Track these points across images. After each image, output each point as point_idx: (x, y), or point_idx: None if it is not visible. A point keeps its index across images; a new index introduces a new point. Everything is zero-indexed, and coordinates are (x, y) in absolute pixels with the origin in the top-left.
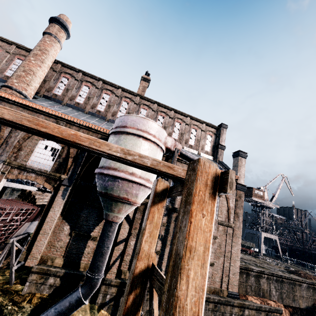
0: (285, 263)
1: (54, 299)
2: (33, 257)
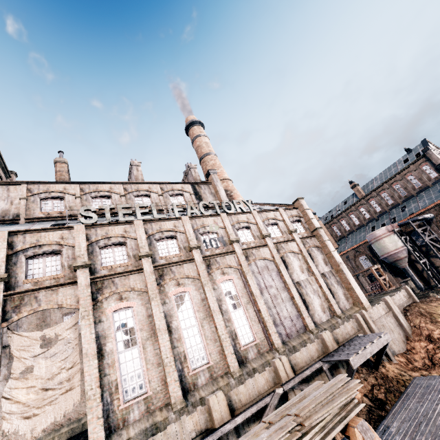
0: None
1: None
2: None
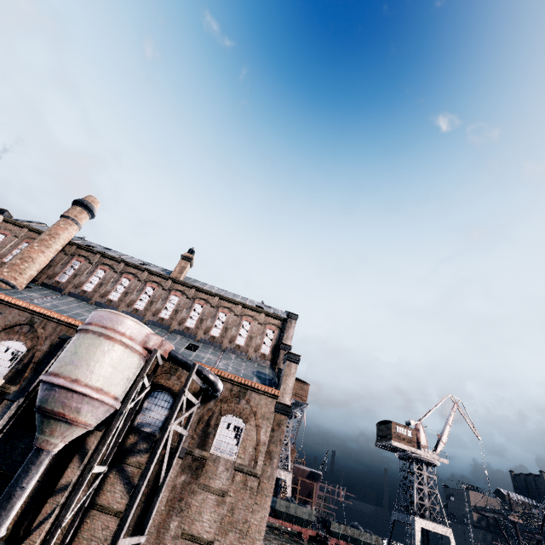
0: None
1: None
2: None
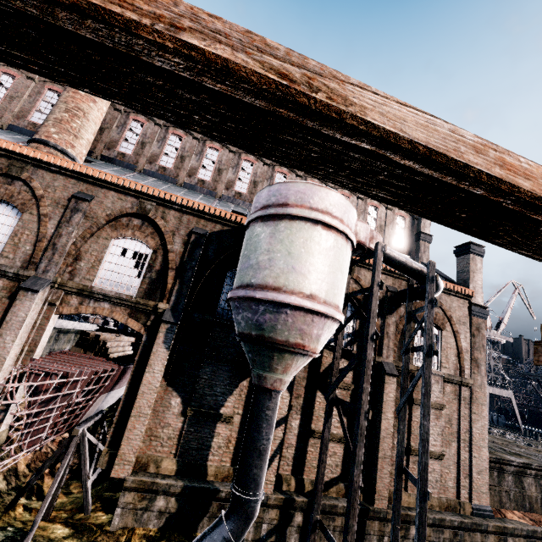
0: (535, 441)
1: (169, 537)
2: (124, 460)
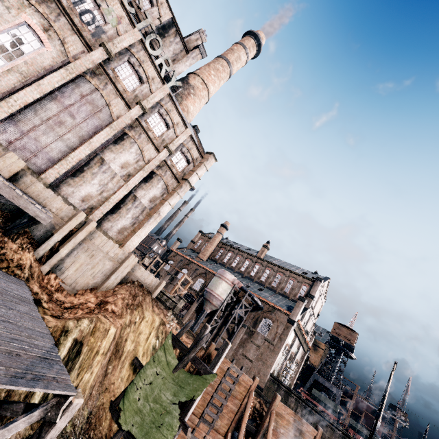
0: None
1: None
2: (183, 320)
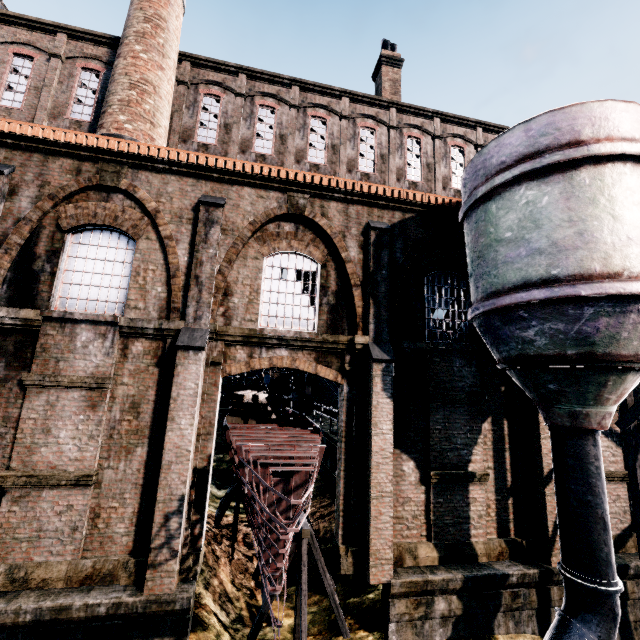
0: None
1: None
2: (380, 559)
